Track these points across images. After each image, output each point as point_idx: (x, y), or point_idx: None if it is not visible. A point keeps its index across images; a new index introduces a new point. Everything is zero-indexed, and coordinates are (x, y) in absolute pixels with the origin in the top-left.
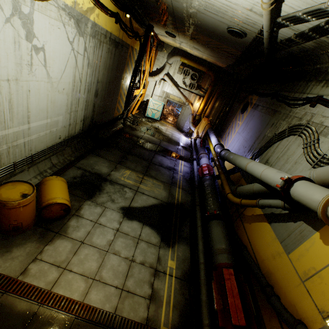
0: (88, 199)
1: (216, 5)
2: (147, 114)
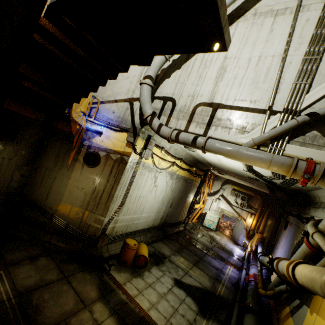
0: (155, 265)
1: (235, 169)
2: (204, 223)
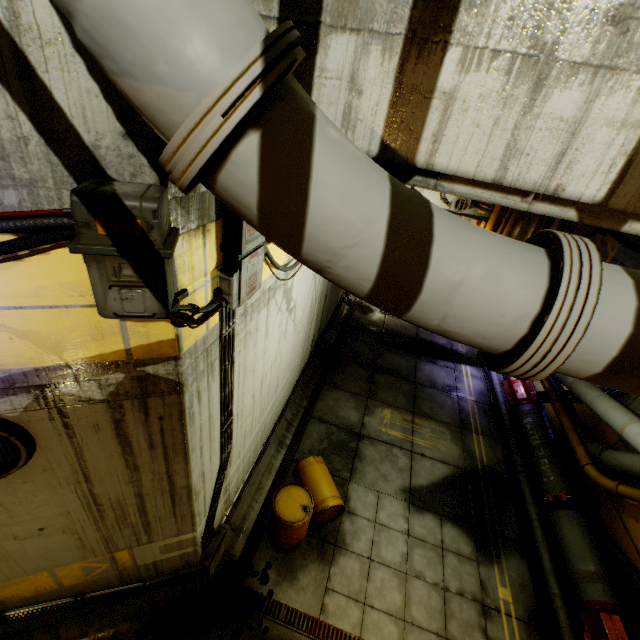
0: (351, 479)
1: None
2: None
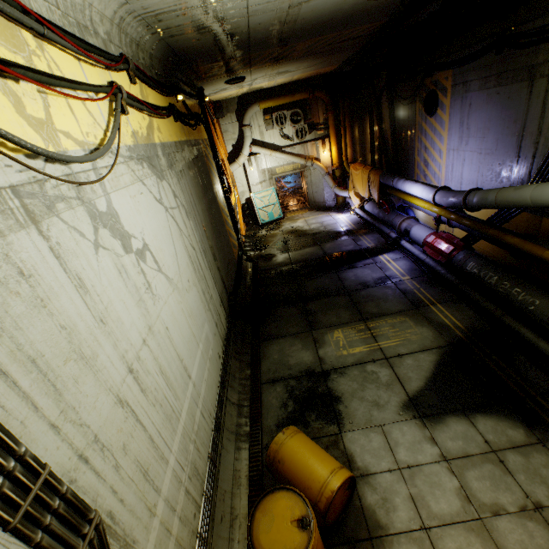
0: (341, 429)
1: None
2: (261, 220)
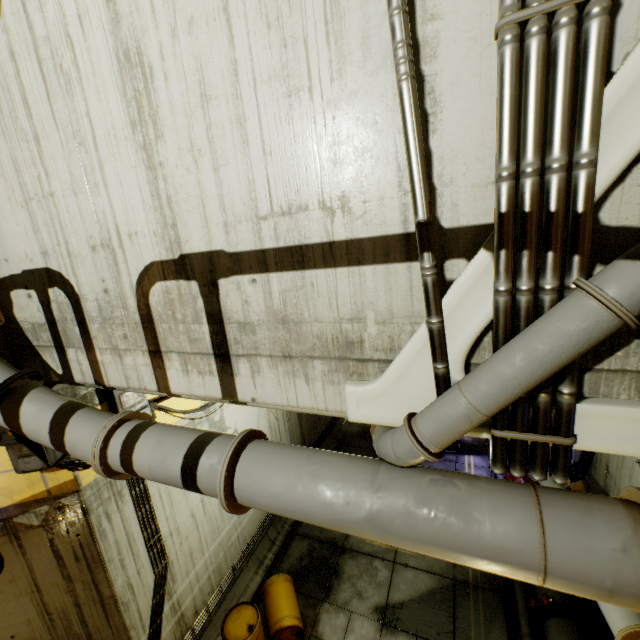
0: (324, 598)
1: None
2: None
